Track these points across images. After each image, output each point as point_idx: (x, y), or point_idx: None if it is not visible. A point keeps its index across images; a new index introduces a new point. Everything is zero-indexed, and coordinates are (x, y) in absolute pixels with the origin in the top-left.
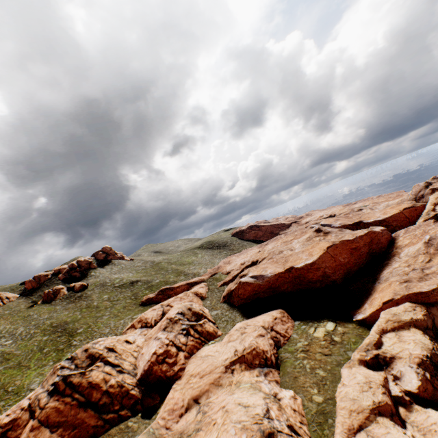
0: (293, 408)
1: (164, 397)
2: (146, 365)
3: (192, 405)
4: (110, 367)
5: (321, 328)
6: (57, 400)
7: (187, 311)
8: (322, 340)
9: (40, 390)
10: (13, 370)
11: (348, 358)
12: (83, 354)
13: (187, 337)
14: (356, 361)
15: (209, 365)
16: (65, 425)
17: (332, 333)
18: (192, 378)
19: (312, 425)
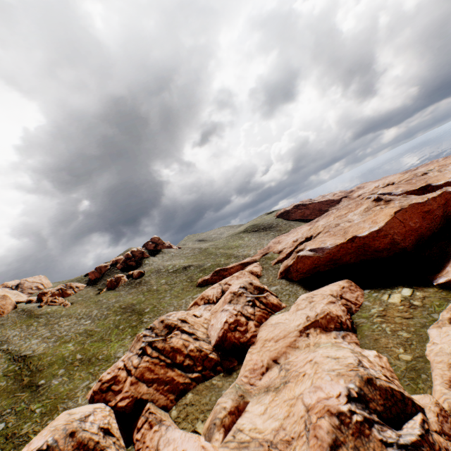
0: (380, 365)
1: (241, 361)
2: (220, 332)
3: (272, 365)
4: (186, 335)
5: (396, 295)
6: (147, 361)
7: (249, 285)
8: (399, 305)
9: (130, 354)
10: (98, 343)
11: (434, 320)
12: (160, 325)
13: (253, 308)
14: (447, 320)
15: (282, 330)
16: (158, 381)
17: (410, 298)
18: (267, 342)
19: (403, 380)
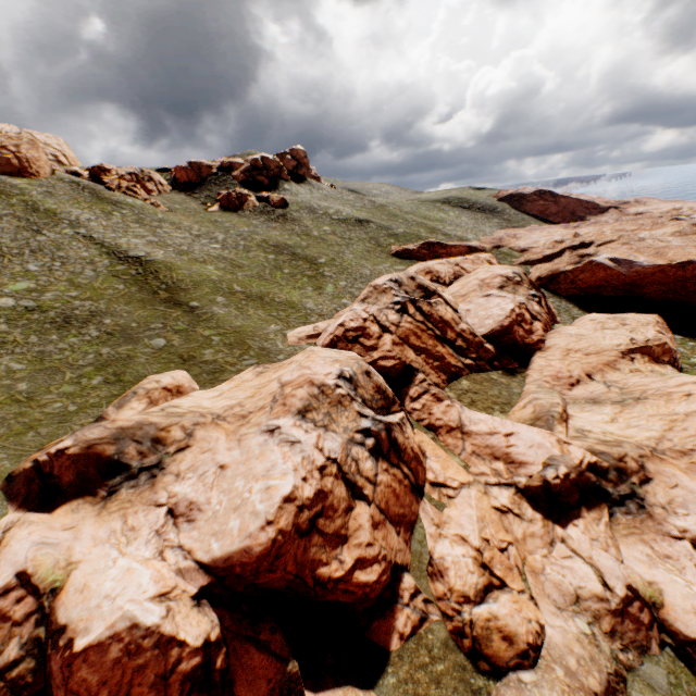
0: None
1: (523, 365)
2: (505, 321)
3: (584, 379)
4: (450, 309)
5: None
6: (409, 323)
7: (523, 276)
8: None
9: (374, 306)
10: (260, 281)
11: None
12: (410, 283)
13: (539, 307)
14: None
15: (591, 345)
16: (425, 353)
17: None
18: (572, 353)
19: None
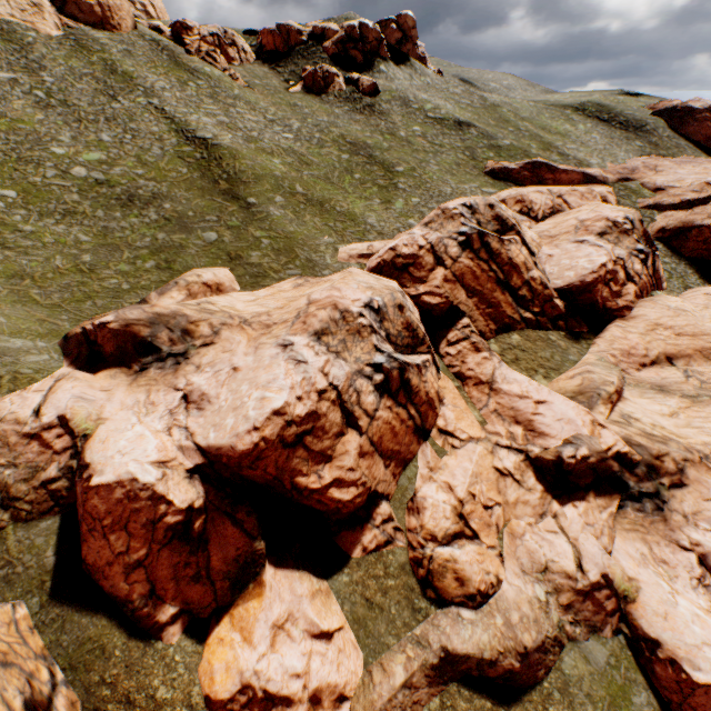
0: None
1: (593, 331)
2: (589, 276)
3: (661, 362)
4: (526, 251)
5: None
6: (470, 260)
7: (638, 223)
8: None
9: (436, 233)
10: (325, 184)
11: None
12: (487, 212)
13: (641, 267)
14: None
15: (689, 325)
16: (479, 297)
17: None
18: (660, 329)
19: None
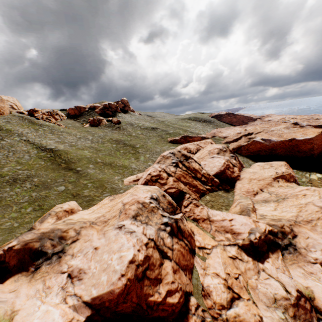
0: None
1: (232, 187)
2: (222, 168)
3: (259, 191)
4: (197, 164)
5: (313, 175)
6: (180, 171)
7: (226, 148)
8: (318, 180)
9: (163, 164)
10: (109, 157)
11: None
12: (179, 153)
13: (235, 161)
14: None
15: (260, 176)
16: (188, 184)
17: None
18: (252, 180)
19: None
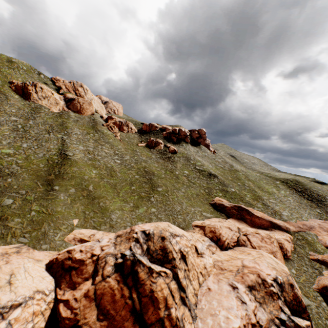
0: None
1: None
2: None
3: None
4: (176, 284)
5: None
6: (117, 281)
7: (288, 286)
8: None
9: (111, 247)
10: (109, 188)
11: None
12: (158, 241)
13: None
14: None
15: None
16: (110, 321)
17: None
18: None
19: None
